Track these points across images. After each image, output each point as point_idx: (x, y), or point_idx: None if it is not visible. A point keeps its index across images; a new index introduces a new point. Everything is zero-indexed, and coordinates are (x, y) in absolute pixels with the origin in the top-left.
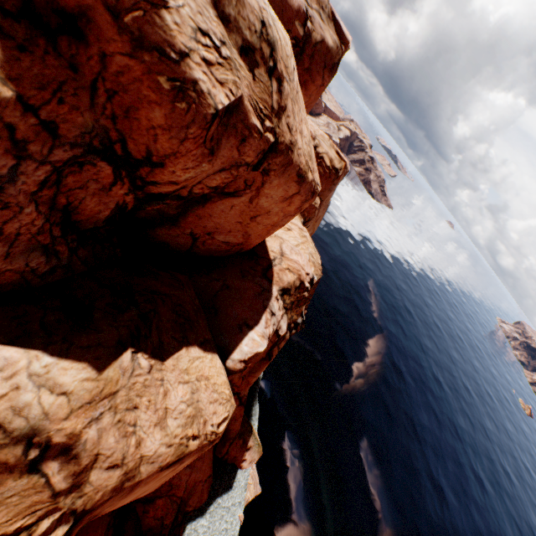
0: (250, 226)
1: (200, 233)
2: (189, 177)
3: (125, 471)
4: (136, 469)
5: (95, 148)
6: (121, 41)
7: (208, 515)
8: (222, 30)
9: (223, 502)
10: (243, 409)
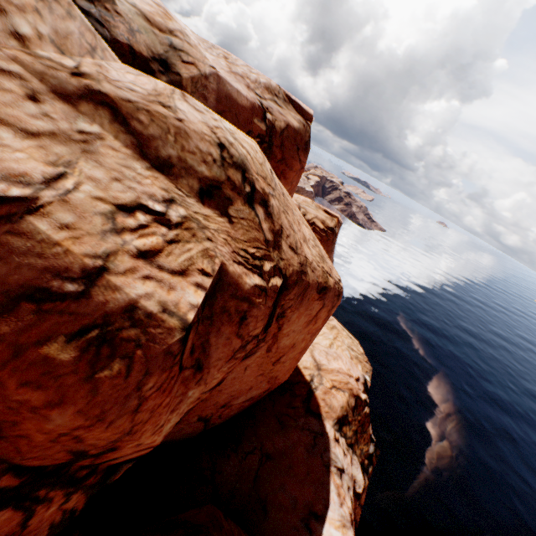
0: (275, 369)
1: (211, 411)
2: (170, 427)
3: None
4: None
5: None
6: None
7: None
8: (163, 182)
9: None
10: None
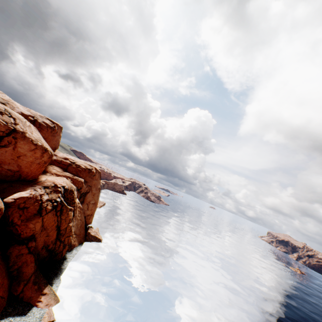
0: (19, 161)
1: None
2: None
3: None
4: None
5: None
6: None
7: None
8: None
9: (15, 321)
10: (33, 257)
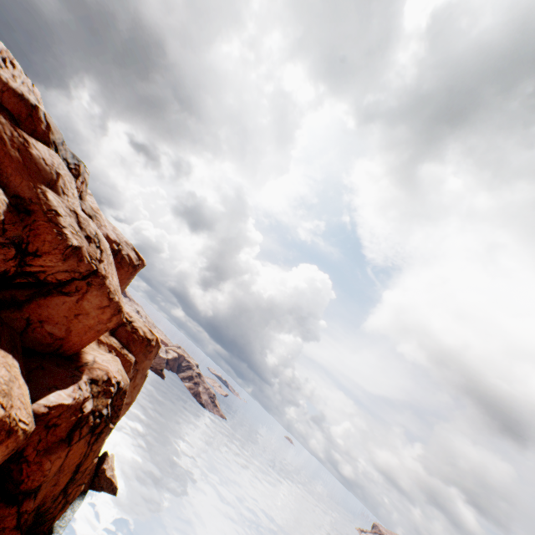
0: (74, 322)
1: (35, 319)
2: (51, 265)
3: None
4: None
5: (16, 243)
6: (45, 218)
7: None
8: (79, 229)
9: None
10: None
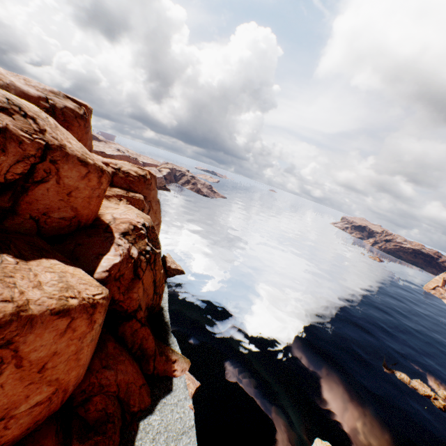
0: (72, 201)
1: (38, 215)
2: None
3: (17, 306)
4: (26, 306)
5: None
6: None
7: (158, 412)
8: None
9: (168, 401)
10: (148, 329)
